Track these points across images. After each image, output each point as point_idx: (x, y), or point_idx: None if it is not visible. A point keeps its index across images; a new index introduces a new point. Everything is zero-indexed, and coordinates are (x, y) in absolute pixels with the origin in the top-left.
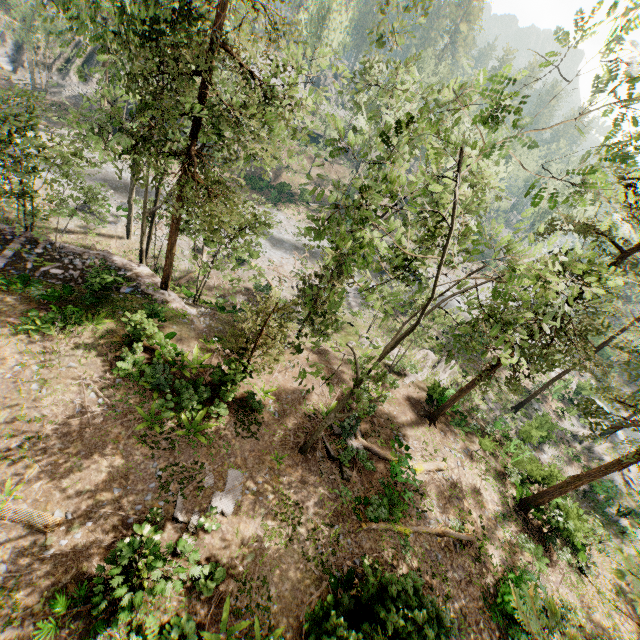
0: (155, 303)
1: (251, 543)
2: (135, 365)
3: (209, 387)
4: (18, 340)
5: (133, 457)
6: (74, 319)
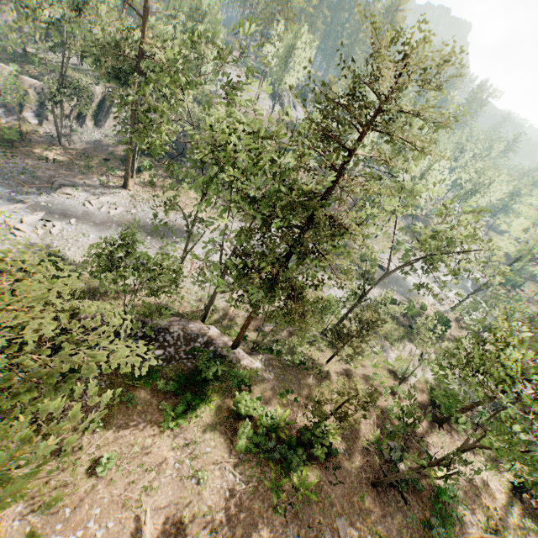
0: (237, 369)
1: None
2: (247, 437)
3: (303, 447)
4: (172, 441)
5: (276, 527)
6: (195, 405)
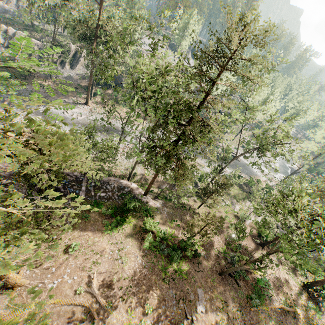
0: (146, 206)
1: (215, 324)
2: (150, 242)
3: (181, 250)
4: (108, 240)
5: (163, 289)
6: (122, 223)
